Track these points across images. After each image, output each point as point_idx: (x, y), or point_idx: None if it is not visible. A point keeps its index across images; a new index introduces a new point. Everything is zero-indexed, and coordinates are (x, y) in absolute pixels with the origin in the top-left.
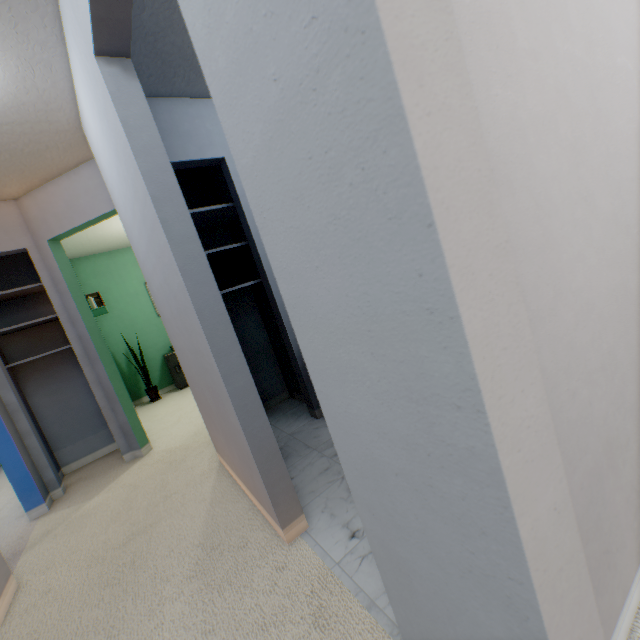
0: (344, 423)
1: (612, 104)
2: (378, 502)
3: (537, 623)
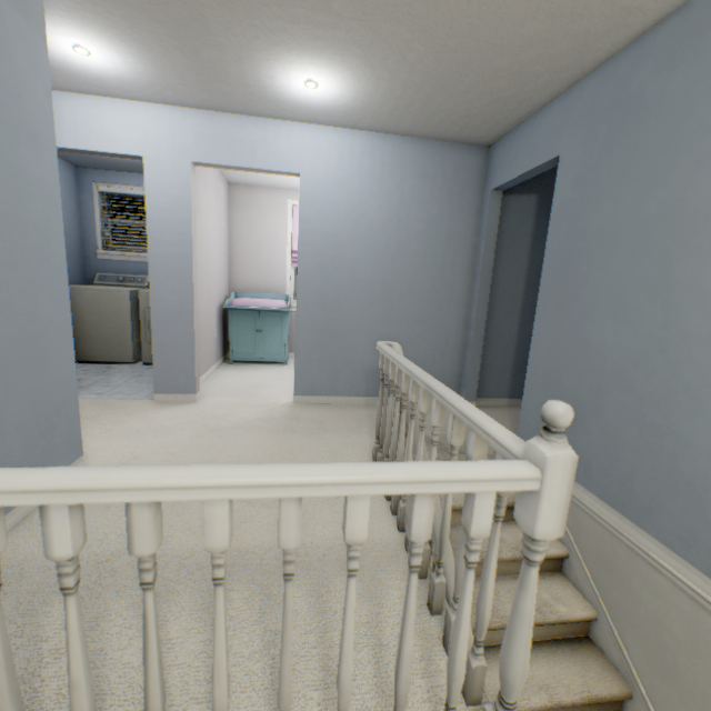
0: (160, 312)
1: (210, 266)
2: (163, 330)
3: (194, 335)
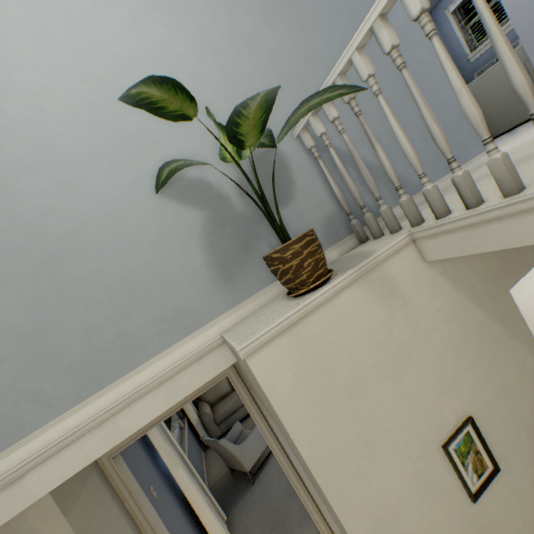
0: (526, 30)
1: None
2: None
3: None
